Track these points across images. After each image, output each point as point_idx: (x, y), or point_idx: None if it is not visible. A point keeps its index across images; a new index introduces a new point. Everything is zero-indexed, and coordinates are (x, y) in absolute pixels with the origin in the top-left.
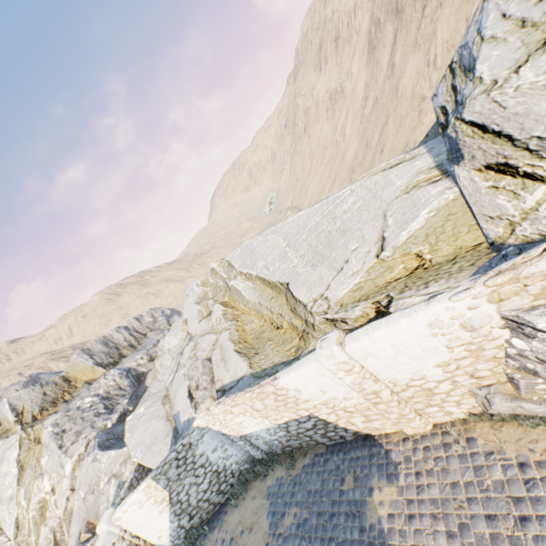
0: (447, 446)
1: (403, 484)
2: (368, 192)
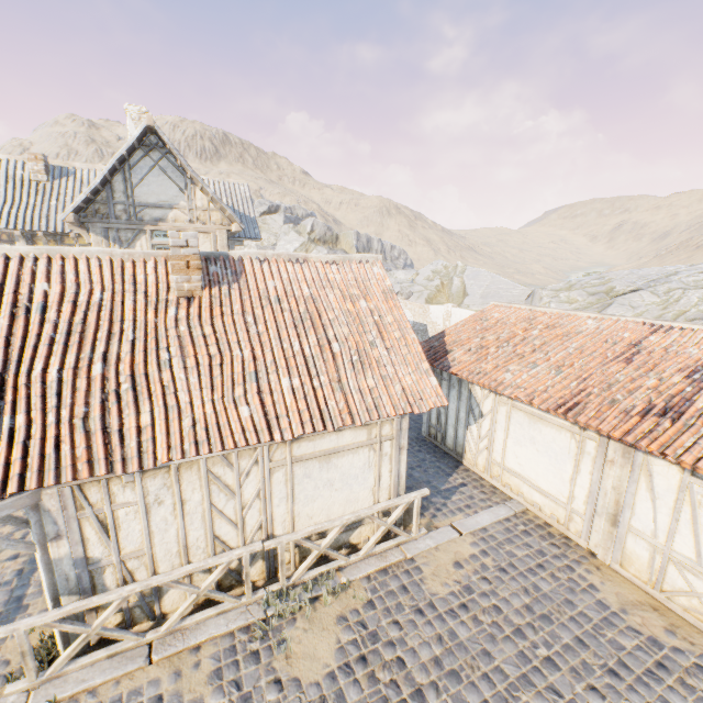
0: None
1: None
2: (522, 294)
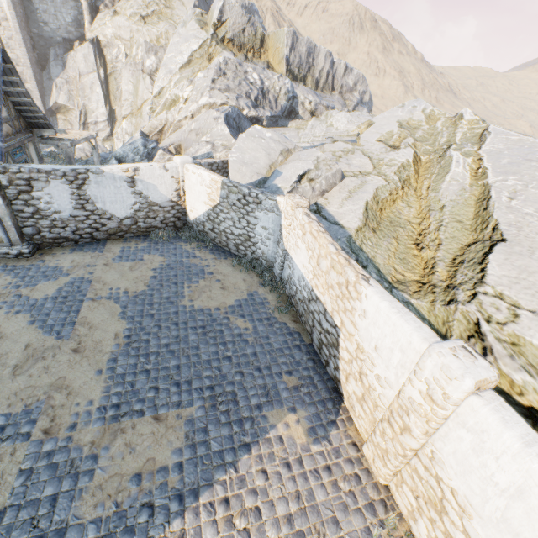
0: (371, 510)
1: (312, 450)
2: None
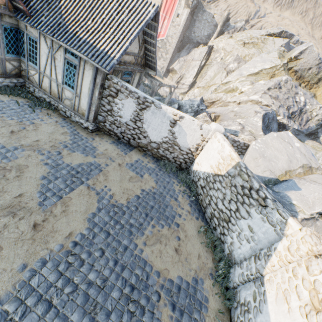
0: None
1: None
2: None
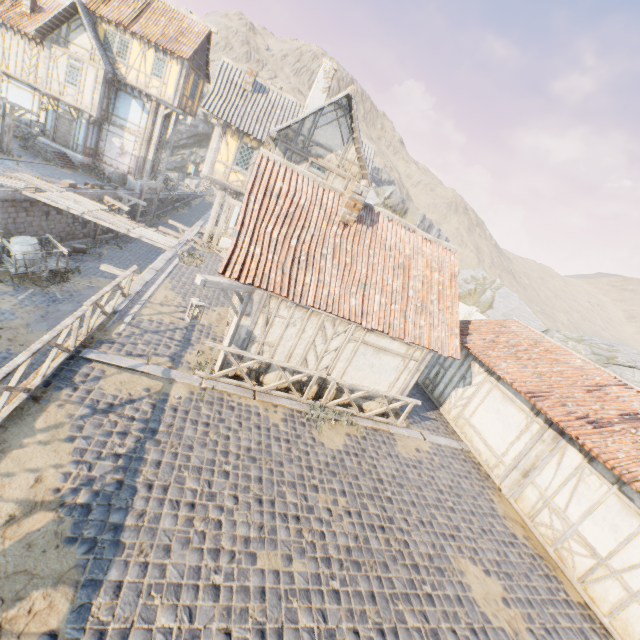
0: None
1: None
2: (538, 328)
